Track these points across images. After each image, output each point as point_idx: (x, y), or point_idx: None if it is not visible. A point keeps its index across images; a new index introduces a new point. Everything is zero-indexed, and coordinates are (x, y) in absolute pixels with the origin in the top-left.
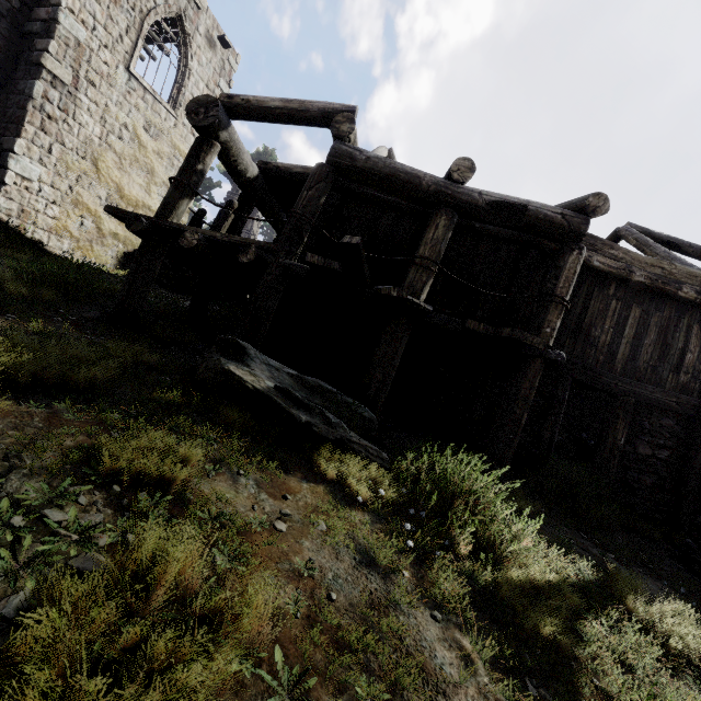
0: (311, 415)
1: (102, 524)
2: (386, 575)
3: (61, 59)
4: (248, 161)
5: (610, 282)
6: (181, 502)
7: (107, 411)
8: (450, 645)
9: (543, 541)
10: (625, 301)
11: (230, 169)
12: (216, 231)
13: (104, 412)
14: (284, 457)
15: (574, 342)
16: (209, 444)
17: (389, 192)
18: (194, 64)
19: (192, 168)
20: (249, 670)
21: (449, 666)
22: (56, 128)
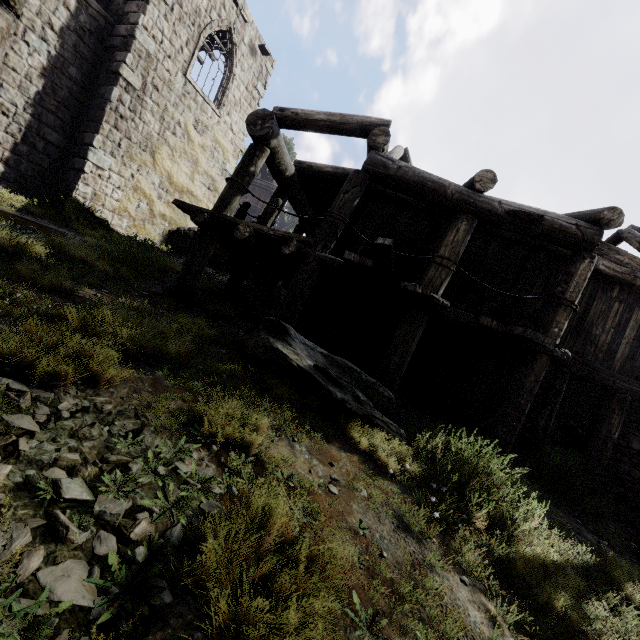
0: (344, 392)
1: (212, 476)
2: (419, 540)
3: (135, 68)
4: (288, 162)
5: (614, 285)
6: (259, 462)
7: (194, 380)
8: (479, 607)
9: (546, 523)
10: (628, 304)
11: (273, 169)
12: (263, 225)
13: (189, 380)
14: (324, 428)
15: (575, 339)
16: (266, 412)
17: (415, 197)
18: (237, 69)
19: (246, 170)
20: (338, 607)
21: (481, 624)
22: (126, 126)
